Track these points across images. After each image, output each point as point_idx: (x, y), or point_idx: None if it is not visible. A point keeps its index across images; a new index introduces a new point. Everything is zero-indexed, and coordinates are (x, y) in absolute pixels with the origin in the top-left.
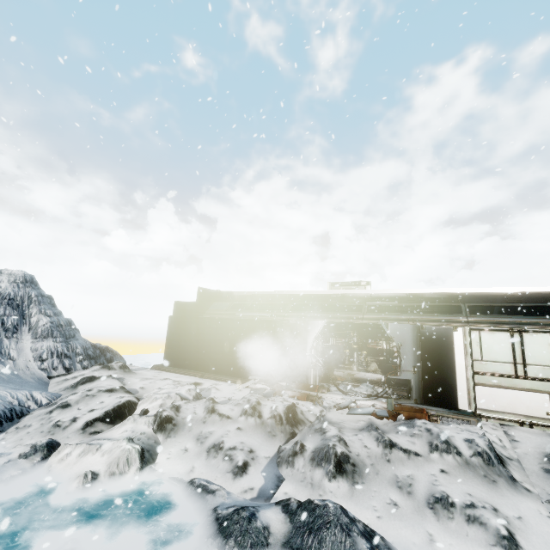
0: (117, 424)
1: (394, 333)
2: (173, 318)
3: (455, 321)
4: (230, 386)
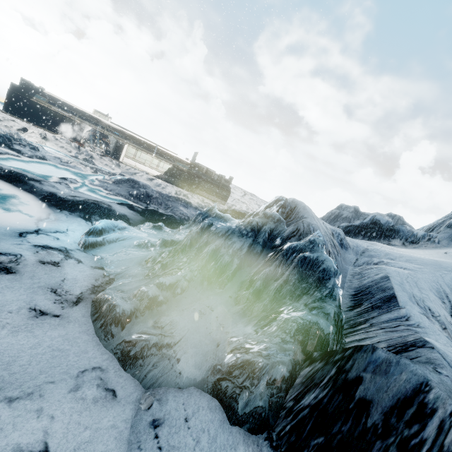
0: (26, 133)
1: (111, 140)
2: (11, 91)
3: (127, 143)
4: (51, 134)
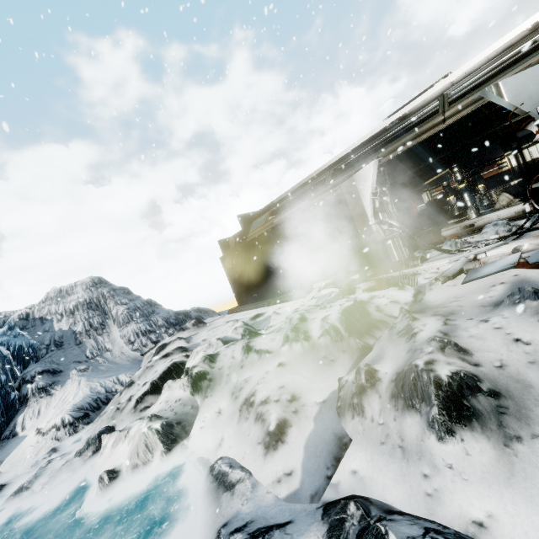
0: None
1: (521, 96)
2: (223, 259)
3: None
4: (294, 304)
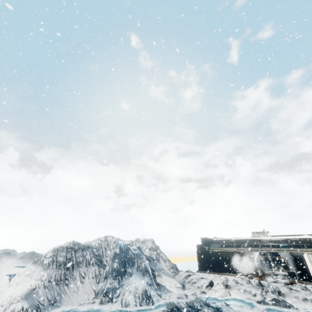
0: (212, 287)
1: (283, 256)
2: (198, 251)
3: (302, 250)
4: (232, 277)
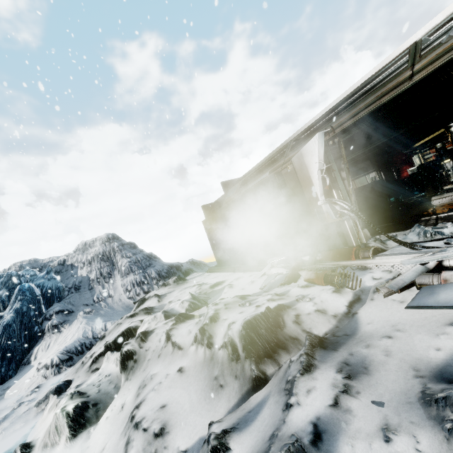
0: None
1: None
2: (204, 222)
3: None
4: (249, 277)
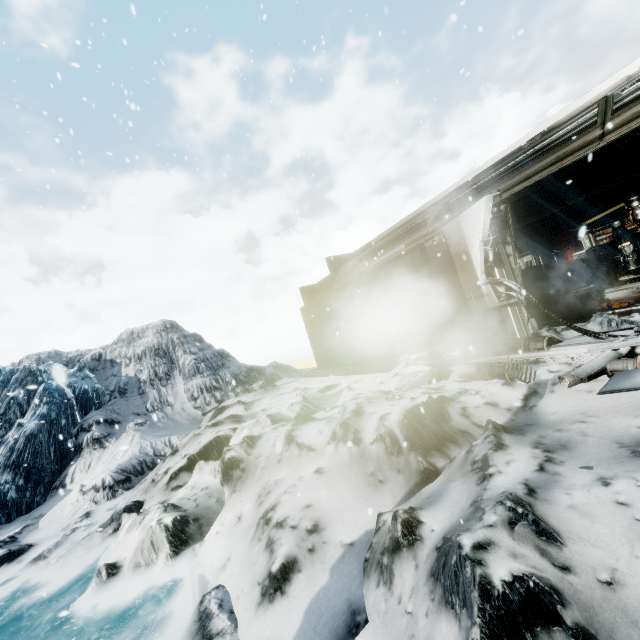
0: None
1: None
2: (303, 310)
3: None
4: (374, 379)
